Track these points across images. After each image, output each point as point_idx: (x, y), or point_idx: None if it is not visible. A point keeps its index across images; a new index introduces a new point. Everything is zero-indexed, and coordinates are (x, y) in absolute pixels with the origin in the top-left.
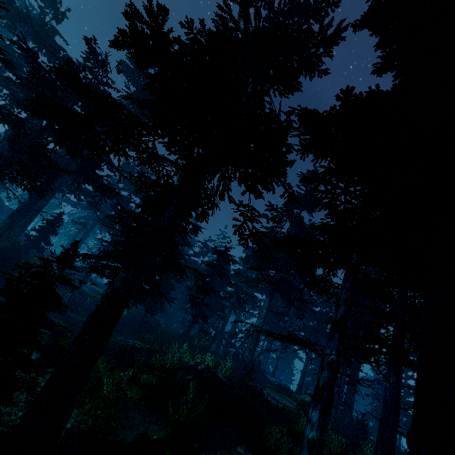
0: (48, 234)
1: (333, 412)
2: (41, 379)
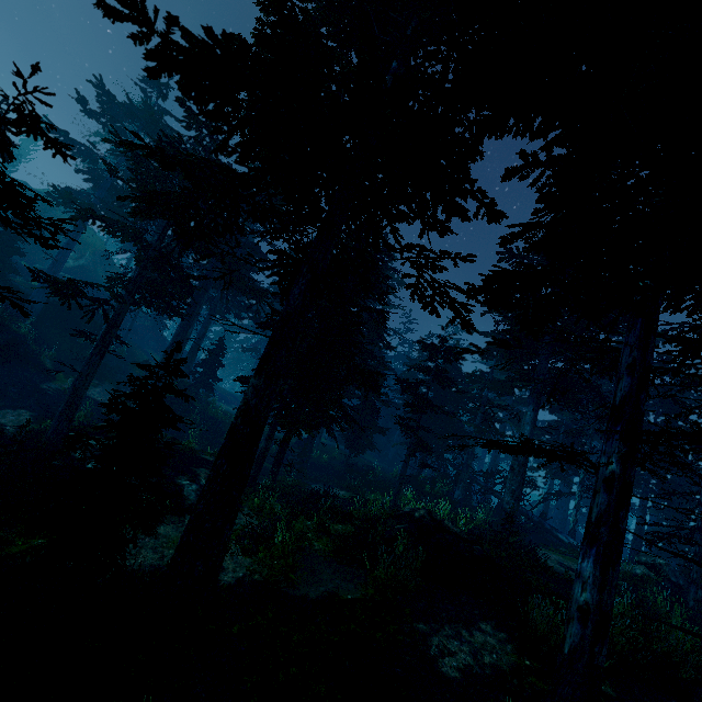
0: (213, 367)
1: (692, 591)
2: None
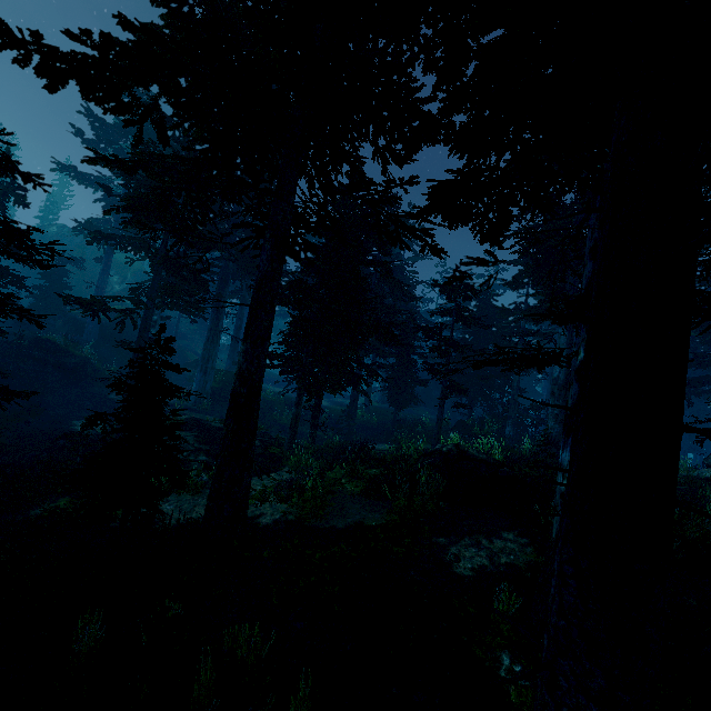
0: None
1: None
2: (256, 484)
